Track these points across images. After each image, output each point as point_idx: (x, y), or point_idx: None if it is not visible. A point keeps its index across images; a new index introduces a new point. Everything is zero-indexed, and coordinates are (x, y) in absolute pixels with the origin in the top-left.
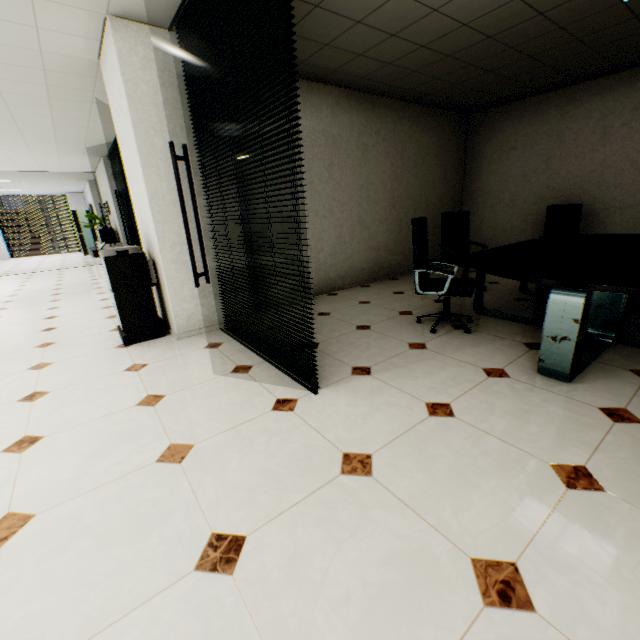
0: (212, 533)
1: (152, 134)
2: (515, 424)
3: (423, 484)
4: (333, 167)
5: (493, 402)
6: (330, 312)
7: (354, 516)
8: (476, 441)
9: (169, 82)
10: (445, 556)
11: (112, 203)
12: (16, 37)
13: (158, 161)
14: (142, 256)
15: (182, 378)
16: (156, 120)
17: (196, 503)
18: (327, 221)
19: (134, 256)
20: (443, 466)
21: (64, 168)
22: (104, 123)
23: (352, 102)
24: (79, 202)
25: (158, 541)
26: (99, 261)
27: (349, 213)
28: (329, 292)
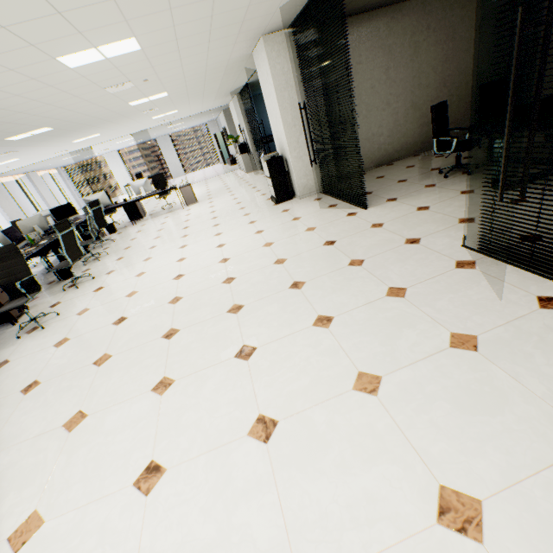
0: (326, 241)
1: (283, 91)
2: (456, 209)
3: (400, 227)
4: (389, 70)
5: (453, 203)
6: (384, 176)
7: (371, 235)
8: (431, 216)
9: (289, 59)
10: (398, 239)
11: (243, 126)
12: (222, 59)
13: (286, 105)
14: (281, 157)
15: (306, 212)
16: (284, 83)
17: (320, 237)
18: (385, 112)
19: (277, 158)
20: (411, 223)
21: (213, 107)
22: (244, 77)
23: (404, 12)
24: (215, 127)
25: (311, 243)
26: (235, 167)
27: (403, 102)
28: (388, 164)
